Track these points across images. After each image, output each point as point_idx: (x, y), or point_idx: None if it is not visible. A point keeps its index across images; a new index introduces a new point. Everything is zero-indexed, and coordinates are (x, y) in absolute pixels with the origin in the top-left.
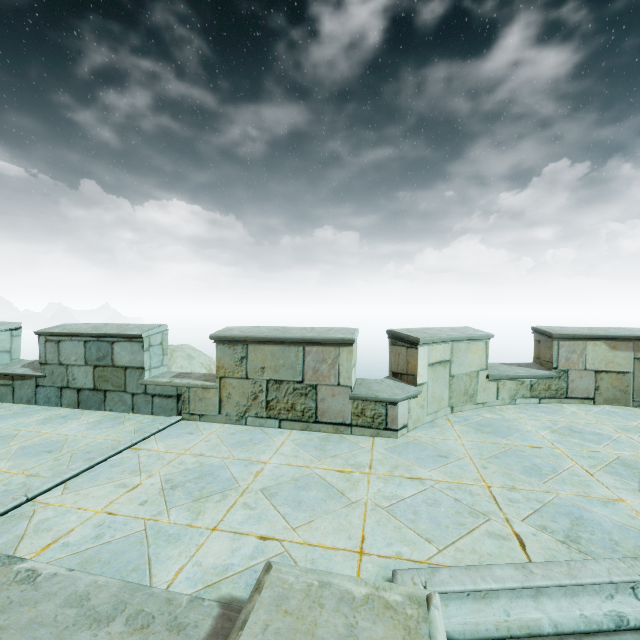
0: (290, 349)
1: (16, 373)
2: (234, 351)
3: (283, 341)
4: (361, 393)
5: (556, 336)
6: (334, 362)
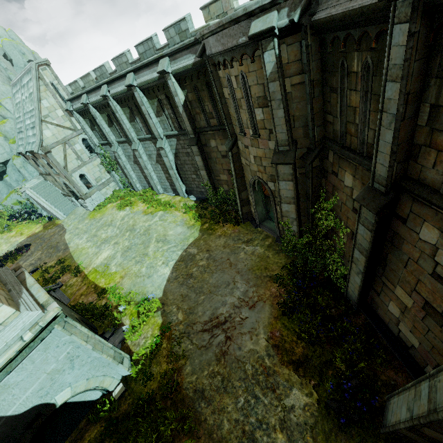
0: (218, 3)
1: (163, 46)
2: (206, 11)
3: (215, 1)
4: (237, 9)
5: None
6: (229, 1)
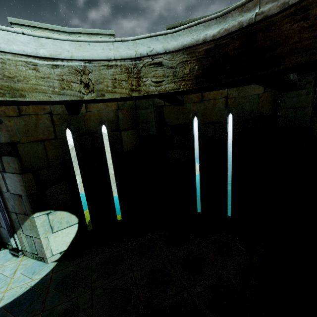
0: None
1: None
2: None
3: None
4: None
5: (168, 27)
6: None
